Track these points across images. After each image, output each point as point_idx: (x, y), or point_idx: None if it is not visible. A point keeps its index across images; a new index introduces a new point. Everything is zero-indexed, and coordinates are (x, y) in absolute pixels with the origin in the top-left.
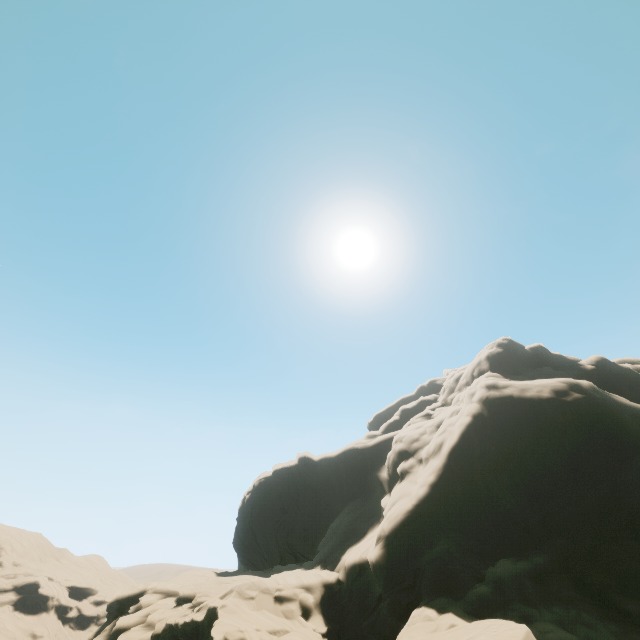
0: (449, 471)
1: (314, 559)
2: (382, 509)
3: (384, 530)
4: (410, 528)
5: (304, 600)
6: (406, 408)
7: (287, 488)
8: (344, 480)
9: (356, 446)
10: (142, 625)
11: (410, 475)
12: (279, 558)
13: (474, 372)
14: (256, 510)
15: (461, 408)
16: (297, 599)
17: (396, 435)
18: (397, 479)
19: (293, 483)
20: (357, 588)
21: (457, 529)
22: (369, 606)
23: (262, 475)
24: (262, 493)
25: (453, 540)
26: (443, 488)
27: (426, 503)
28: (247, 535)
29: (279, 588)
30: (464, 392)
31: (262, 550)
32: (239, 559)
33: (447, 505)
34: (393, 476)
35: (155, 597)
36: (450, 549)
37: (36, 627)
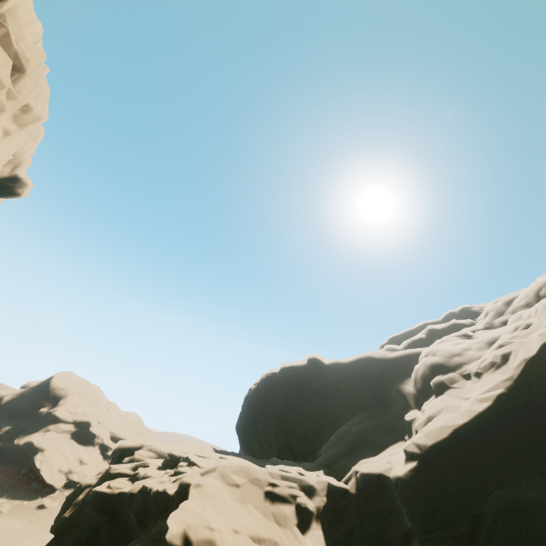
0: (525, 392)
1: (316, 461)
2: (406, 425)
3: (420, 447)
4: (461, 454)
5: (302, 506)
6: (434, 328)
7: (293, 386)
8: (355, 389)
9: (373, 355)
10: (127, 478)
11: (452, 390)
12: (277, 452)
13: (541, 291)
14: (260, 401)
15: (532, 323)
16: (293, 503)
17: (425, 350)
18: (429, 394)
19: (299, 382)
20: (373, 512)
21: (545, 474)
22: (390, 541)
23: (270, 370)
24: (268, 386)
25: (542, 488)
26: (516, 412)
27: (488, 426)
28: (249, 422)
29: (272, 483)
30: (535, 306)
31: (261, 440)
32: (240, 443)
33: (523, 436)
34: (422, 391)
35: (148, 454)
36: (540, 501)
37: (83, 455)
